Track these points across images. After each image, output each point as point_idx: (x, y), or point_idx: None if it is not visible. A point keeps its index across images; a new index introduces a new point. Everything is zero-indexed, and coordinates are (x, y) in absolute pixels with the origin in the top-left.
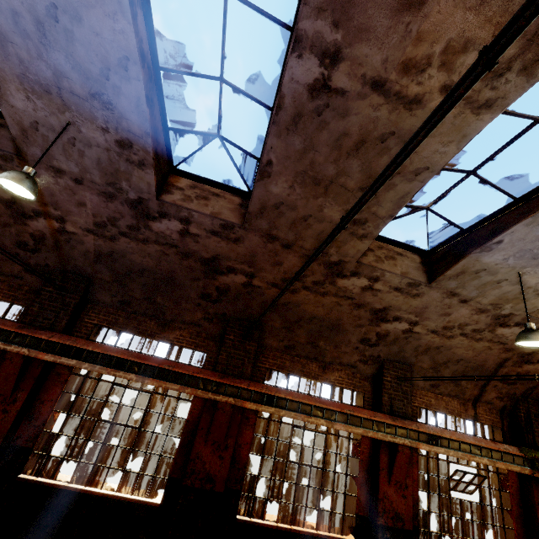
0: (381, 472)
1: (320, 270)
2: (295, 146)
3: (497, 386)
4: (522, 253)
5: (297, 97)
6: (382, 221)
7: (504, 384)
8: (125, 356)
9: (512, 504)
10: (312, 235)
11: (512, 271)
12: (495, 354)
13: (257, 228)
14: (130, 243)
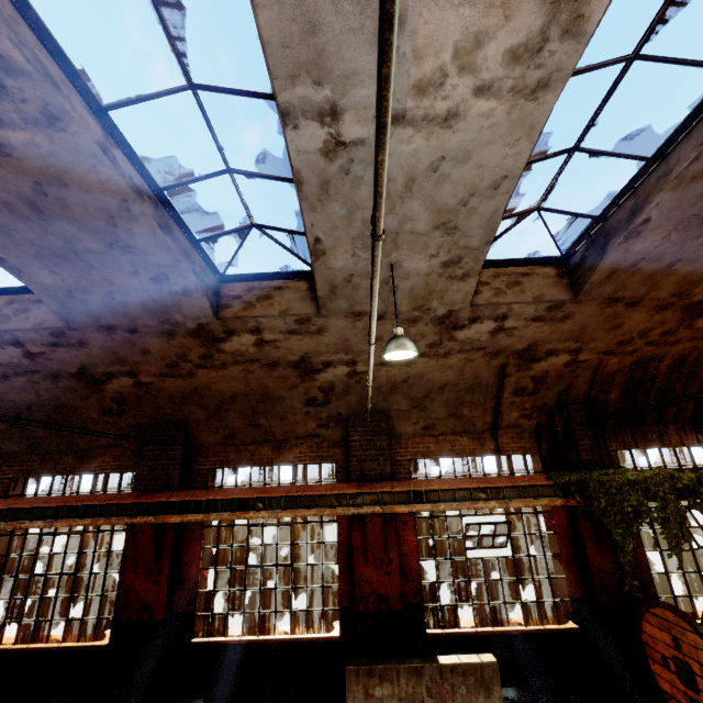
0: (355, 552)
1: (193, 343)
2: None
3: (515, 403)
4: (361, 242)
5: None
6: (180, 269)
7: (522, 397)
8: (29, 505)
9: (560, 546)
10: (140, 310)
11: (383, 264)
12: (484, 365)
13: (85, 324)
14: None
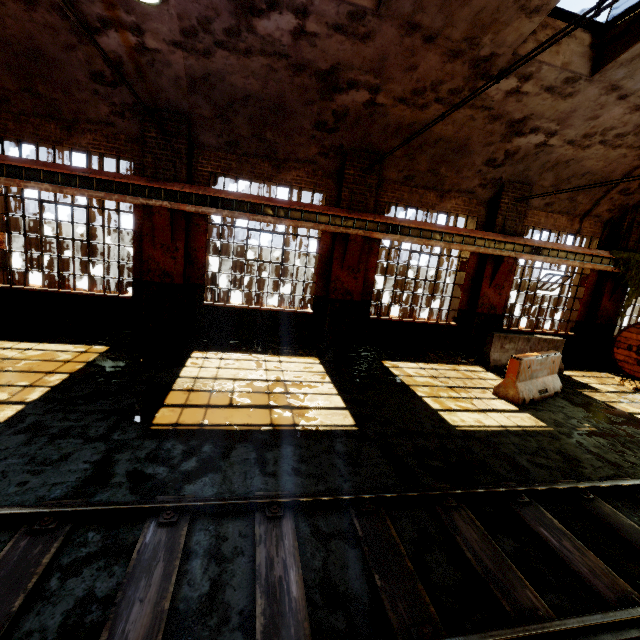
0: (485, 279)
1: (462, 72)
2: None
3: (612, 199)
4: None
5: None
6: None
7: (621, 196)
8: (258, 201)
9: (584, 294)
10: (468, 16)
11: None
12: (627, 163)
13: (396, 14)
14: (228, 59)
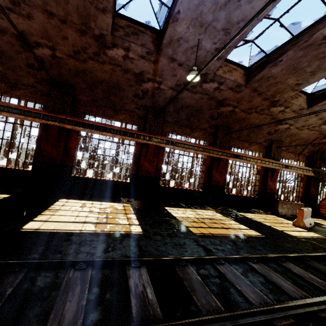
0: (268, 178)
1: (267, 104)
2: (298, 55)
3: (309, 148)
4: None
5: (317, 39)
6: (308, 84)
7: (312, 147)
8: (188, 143)
9: (303, 185)
10: (274, 89)
11: None
12: (315, 136)
13: (251, 86)
14: (188, 94)
